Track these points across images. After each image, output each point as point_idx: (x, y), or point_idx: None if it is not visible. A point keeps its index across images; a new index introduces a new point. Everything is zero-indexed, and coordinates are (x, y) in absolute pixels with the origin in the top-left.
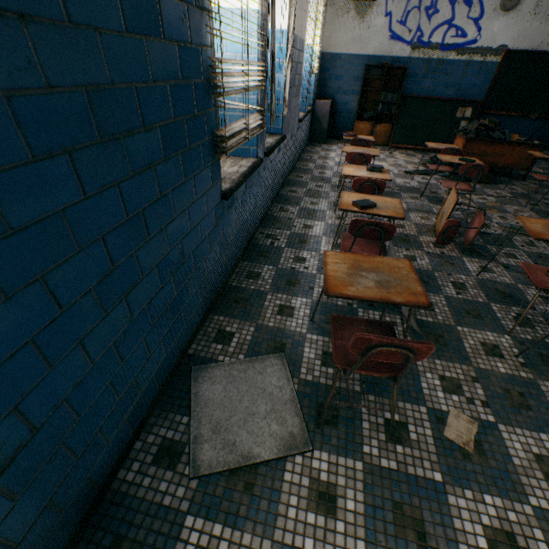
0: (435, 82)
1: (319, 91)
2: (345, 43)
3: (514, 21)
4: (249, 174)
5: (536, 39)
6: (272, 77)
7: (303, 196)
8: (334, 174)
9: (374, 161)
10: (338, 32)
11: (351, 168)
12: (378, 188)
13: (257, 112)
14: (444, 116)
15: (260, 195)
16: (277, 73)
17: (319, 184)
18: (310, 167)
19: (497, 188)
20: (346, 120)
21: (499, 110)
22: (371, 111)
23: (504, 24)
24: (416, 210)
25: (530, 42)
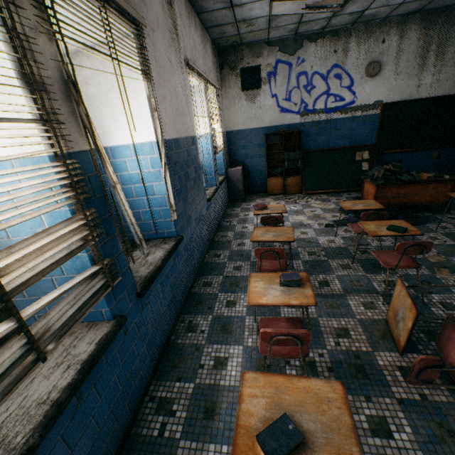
0: (328, 137)
1: (230, 159)
2: (243, 121)
3: (381, 82)
4: (70, 393)
5: (405, 92)
6: (118, 213)
7: (218, 291)
8: (254, 243)
9: (292, 215)
10: (236, 114)
11: (259, 282)
12: (300, 338)
13: (87, 278)
14: (345, 161)
15: (140, 346)
16: (156, 181)
17: (237, 264)
18: (229, 237)
19: (427, 229)
20: (260, 177)
21: (393, 148)
22: (280, 168)
23: (374, 86)
24: (354, 290)
25: (401, 94)
